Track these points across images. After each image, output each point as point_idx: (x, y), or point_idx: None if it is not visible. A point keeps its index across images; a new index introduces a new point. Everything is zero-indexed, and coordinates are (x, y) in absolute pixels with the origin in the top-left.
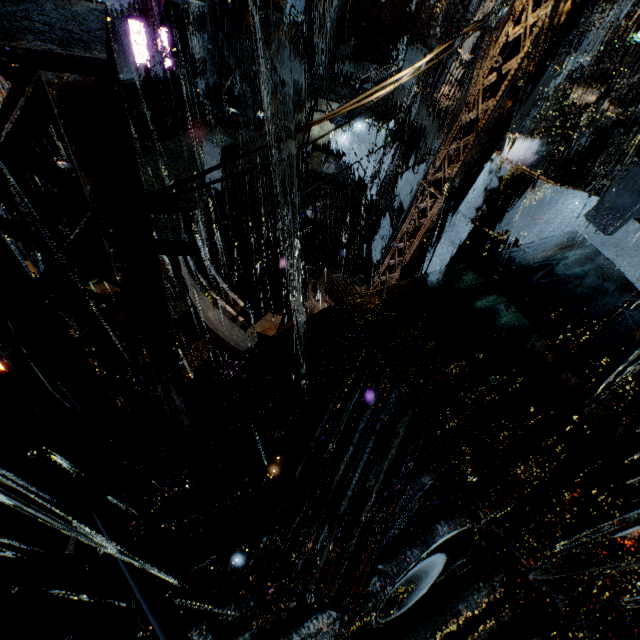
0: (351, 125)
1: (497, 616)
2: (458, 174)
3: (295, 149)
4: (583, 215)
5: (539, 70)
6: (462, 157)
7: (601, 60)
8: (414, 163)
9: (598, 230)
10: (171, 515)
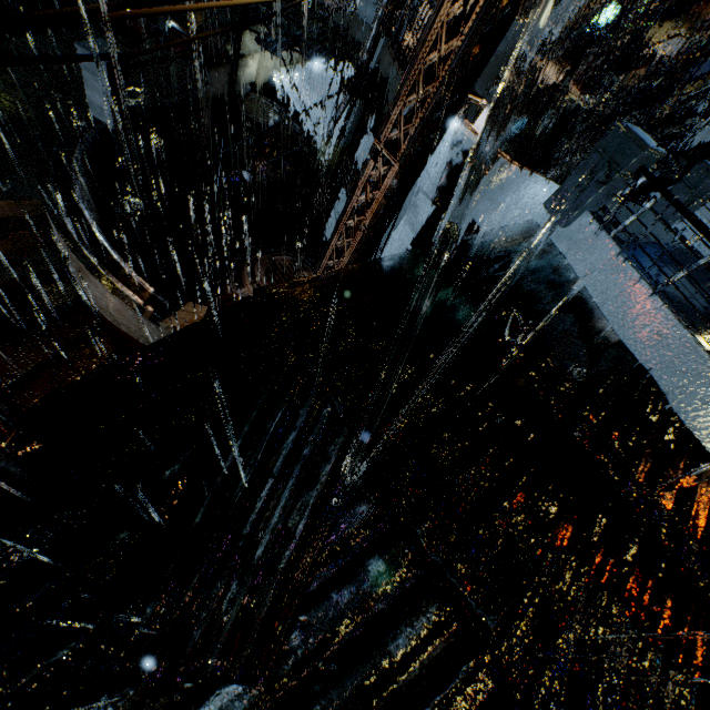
0: (300, 64)
1: (429, 650)
2: (416, 136)
3: (226, 86)
4: (542, 203)
5: (512, 8)
6: (421, 114)
7: (571, 35)
8: (374, 125)
9: (555, 221)
10: (4, 598)
